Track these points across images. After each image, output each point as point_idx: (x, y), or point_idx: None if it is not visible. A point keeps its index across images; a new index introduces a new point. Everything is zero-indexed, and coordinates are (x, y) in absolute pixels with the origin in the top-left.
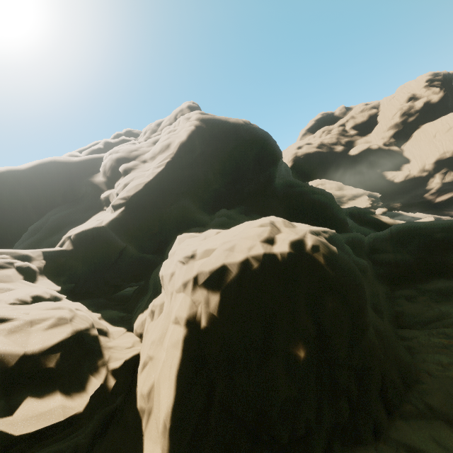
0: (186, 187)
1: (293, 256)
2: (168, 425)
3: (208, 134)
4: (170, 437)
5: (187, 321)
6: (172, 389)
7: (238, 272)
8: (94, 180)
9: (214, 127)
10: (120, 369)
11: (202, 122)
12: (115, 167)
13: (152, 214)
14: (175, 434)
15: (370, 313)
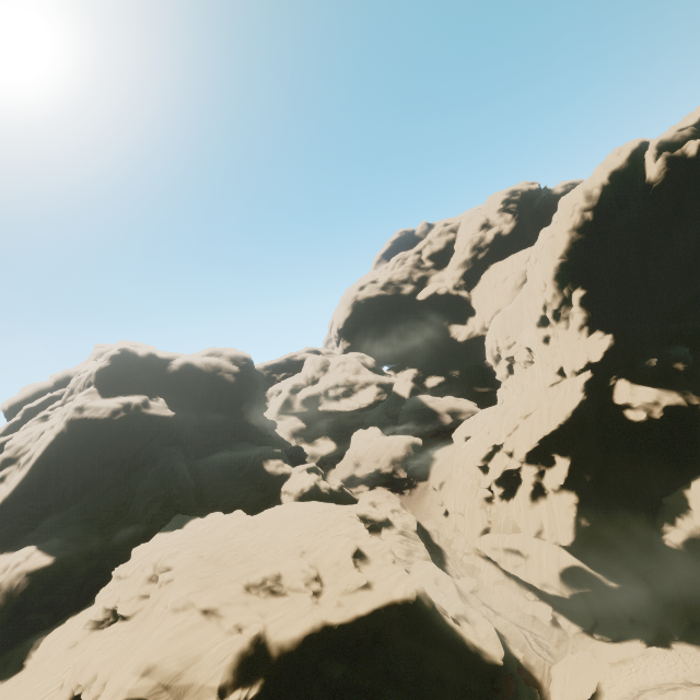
0: (33, 497)
1: None
2: None
3: (67, 440)
4: None
5: None
6: None
7: None
8: None
9: (76, 429)
10: None
11: (68, 425)
12: (2, 468)
13: None
14: None
15: (33, 610)
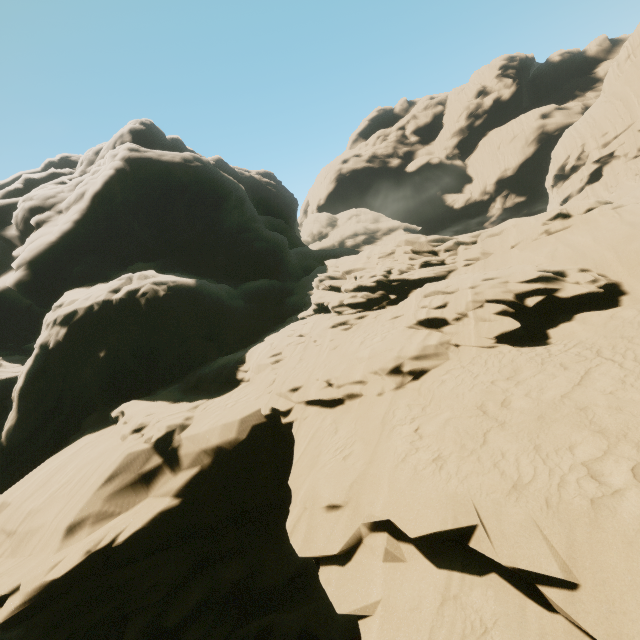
0: (102, 242)
1: (124, 301)
2: (17, 394)
3: (132, 178)
4: (19, 400)
5: (41, 346)
6: (22, 379)
7: (84, 313)
8: (6, 235)
9: (141, 168)
10: (3, 381)
11: (126, 162)
12: (28, 218)
13: (55, 272)
14: (22, 399)
15: (192, 336)
